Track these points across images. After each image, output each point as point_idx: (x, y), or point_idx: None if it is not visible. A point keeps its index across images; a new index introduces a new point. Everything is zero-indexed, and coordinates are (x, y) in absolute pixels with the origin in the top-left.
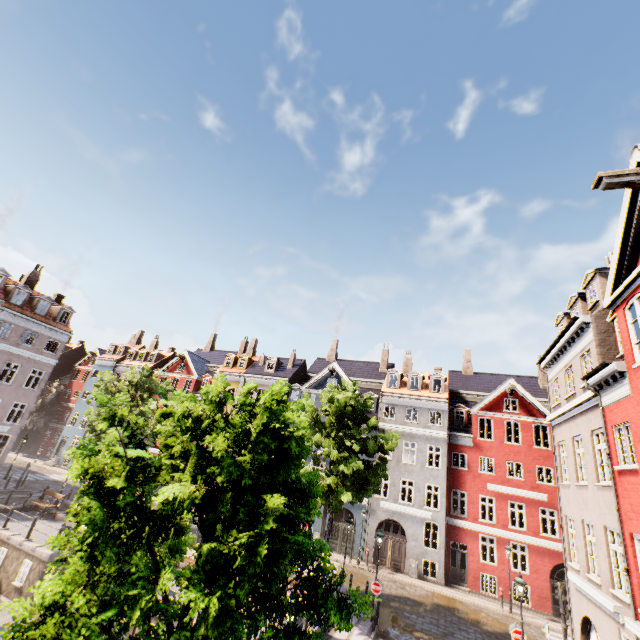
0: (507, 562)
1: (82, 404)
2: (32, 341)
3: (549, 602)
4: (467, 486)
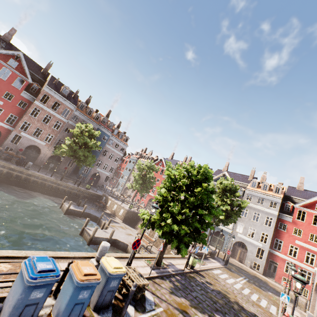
0: None
1: (125, 172)
2: (115, 147)
3: None
4: (284, 239)
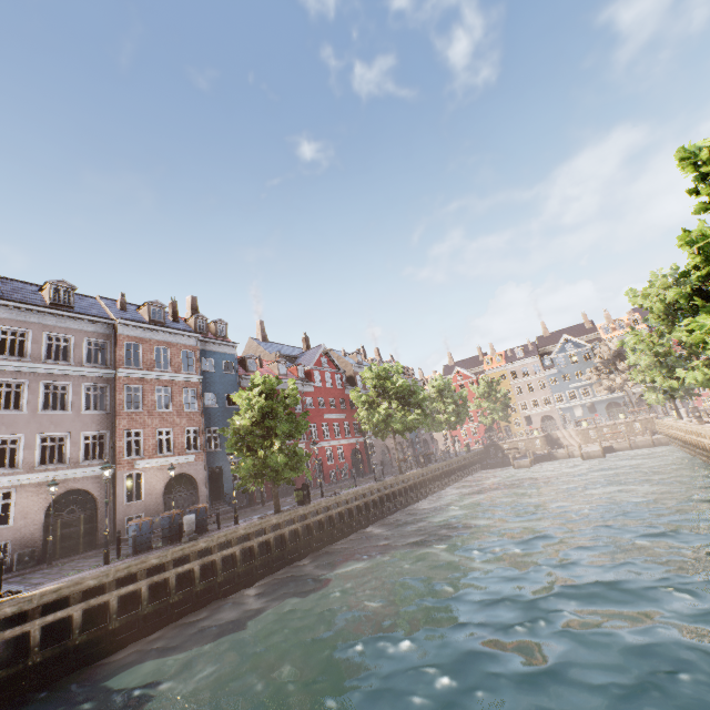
0: None
1: None
2: None
3: None
4: None
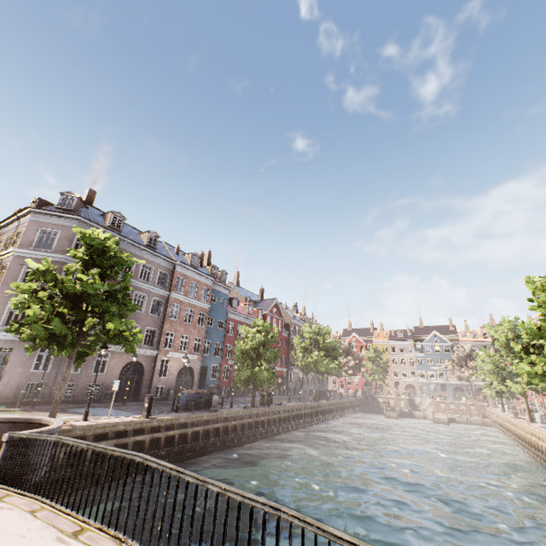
0: (529, 395)
1: None
2: None
3: None
4: None
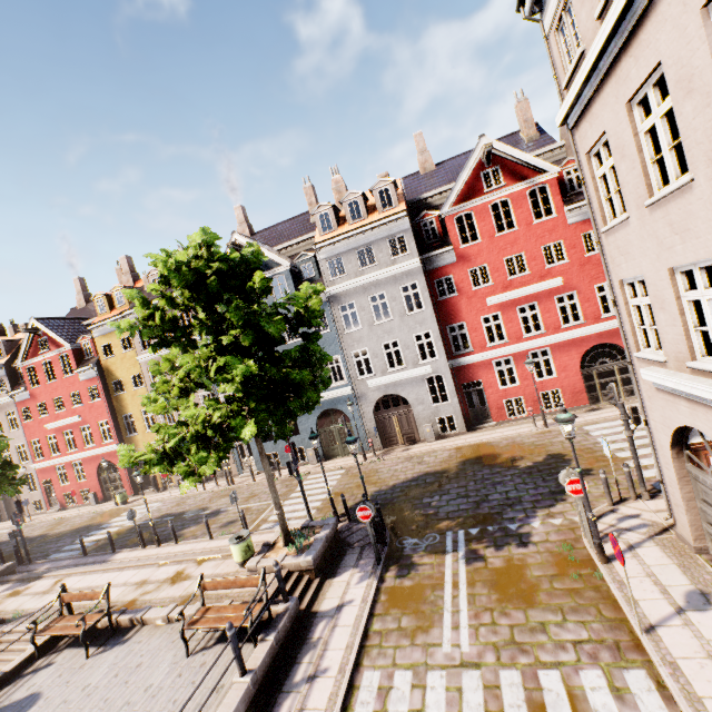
0: (530, 376)
1: None
2: None
3: (584, 394)
4: (464, 314)
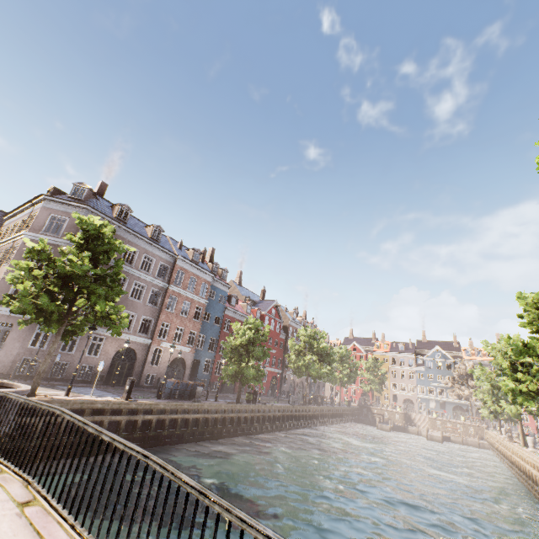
0: (533, 421)
1: None
2: None
3: None
4: None
